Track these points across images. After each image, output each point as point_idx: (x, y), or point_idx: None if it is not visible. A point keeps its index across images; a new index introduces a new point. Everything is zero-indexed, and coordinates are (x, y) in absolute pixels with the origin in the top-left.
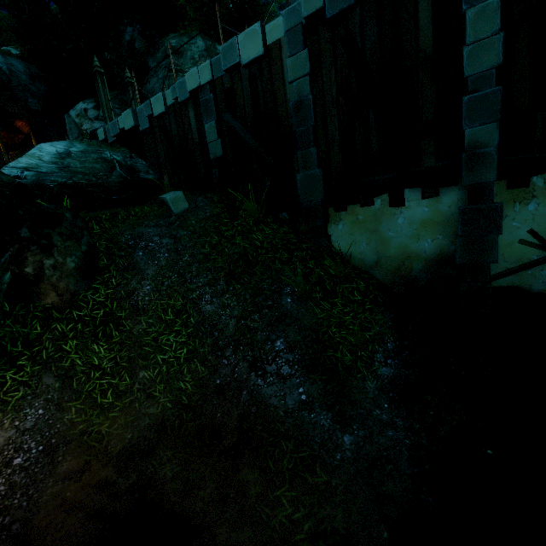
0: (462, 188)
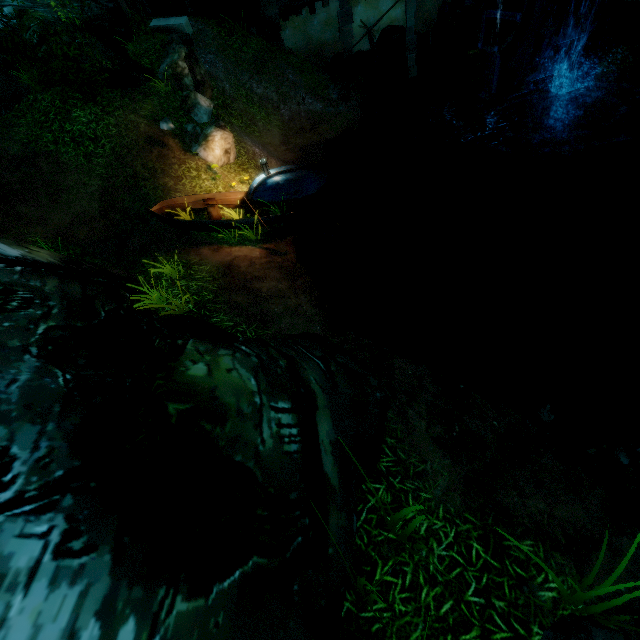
0: (337, 0)
